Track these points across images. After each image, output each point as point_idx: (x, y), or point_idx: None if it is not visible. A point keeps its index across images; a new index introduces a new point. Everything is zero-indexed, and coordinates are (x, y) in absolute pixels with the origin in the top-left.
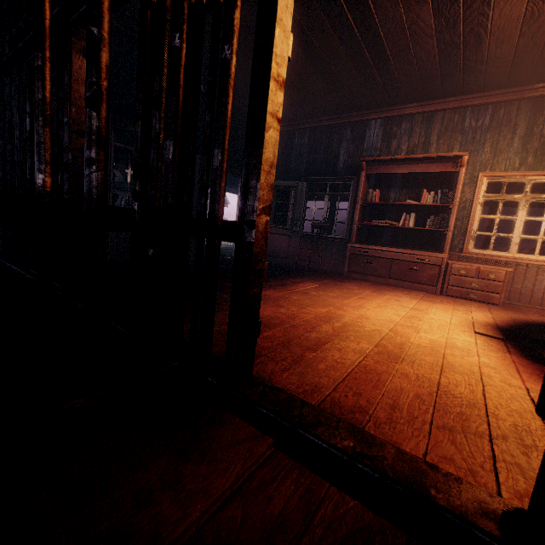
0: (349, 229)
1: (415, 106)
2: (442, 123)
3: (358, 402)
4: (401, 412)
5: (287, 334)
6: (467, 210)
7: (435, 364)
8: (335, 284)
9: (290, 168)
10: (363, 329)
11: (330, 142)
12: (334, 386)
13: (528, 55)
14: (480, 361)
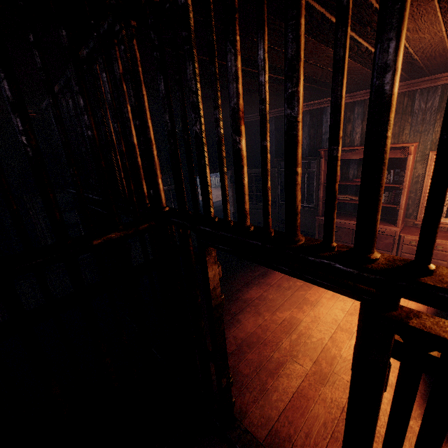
0: (317, 200)
1: (365, 93)
2: None
3: (289, 432)
4: (310, 440)
5: (259, 356)
6: (420, 184)
7: (348, 384)
8: None
9: None
10: (310, 340)
11: None
12: (278, 416)
13: None
14: None
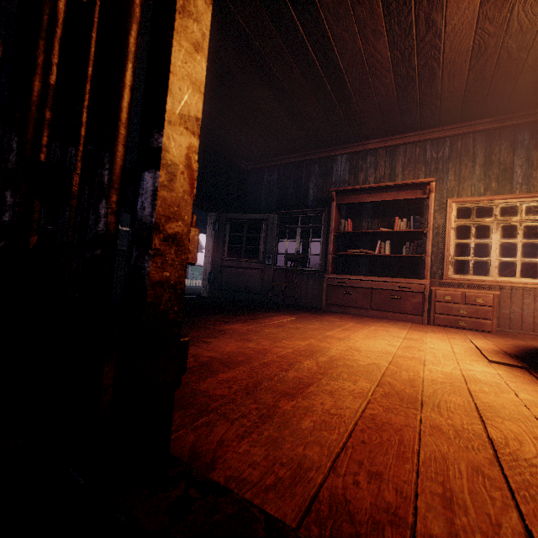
0: (324, 261)
1: (377, 142)
2: (405, 156)
3: (383, 497)
4: (469, 515)
5: (254, 374)
6: (441, 236)
7: (469, 406)
8: (314, 317)
9: (261, 203)
10: (356, 363)
11: (299, 177)
12: (331, 462)
13: (478, 89)
14: (523, 398)
